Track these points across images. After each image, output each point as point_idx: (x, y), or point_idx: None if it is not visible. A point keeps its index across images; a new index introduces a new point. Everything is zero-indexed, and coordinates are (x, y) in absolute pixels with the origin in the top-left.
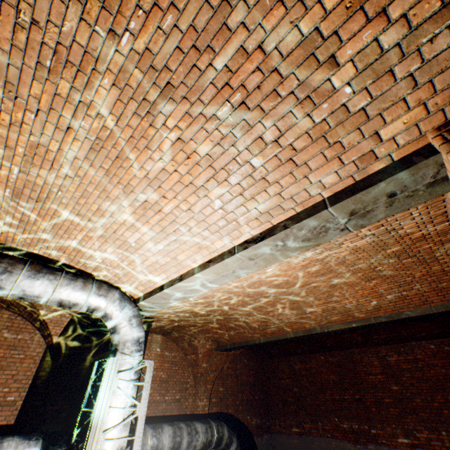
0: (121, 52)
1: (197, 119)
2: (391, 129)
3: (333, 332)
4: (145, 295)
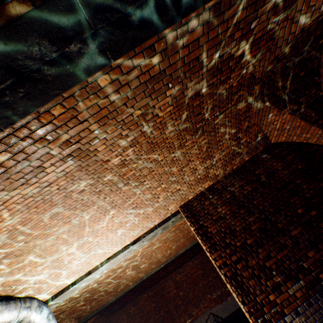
0: (105, 201)
1: (121, 211)
2: (171, 207)
3: (153, 273)
4: (57, 294)
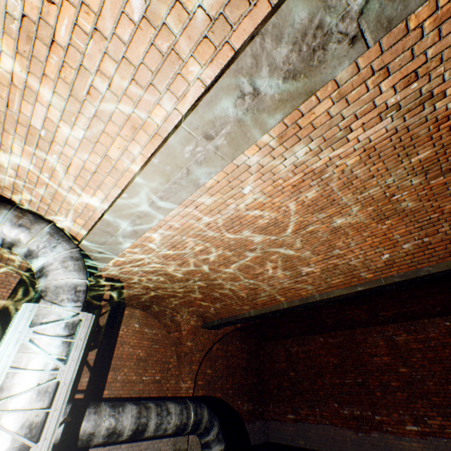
0: None
1: None
2: None
3: (334, 300)
4: (87, 232)
